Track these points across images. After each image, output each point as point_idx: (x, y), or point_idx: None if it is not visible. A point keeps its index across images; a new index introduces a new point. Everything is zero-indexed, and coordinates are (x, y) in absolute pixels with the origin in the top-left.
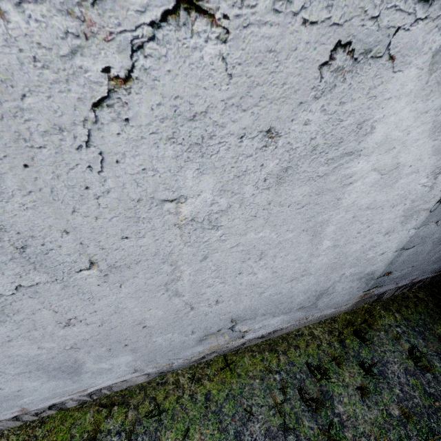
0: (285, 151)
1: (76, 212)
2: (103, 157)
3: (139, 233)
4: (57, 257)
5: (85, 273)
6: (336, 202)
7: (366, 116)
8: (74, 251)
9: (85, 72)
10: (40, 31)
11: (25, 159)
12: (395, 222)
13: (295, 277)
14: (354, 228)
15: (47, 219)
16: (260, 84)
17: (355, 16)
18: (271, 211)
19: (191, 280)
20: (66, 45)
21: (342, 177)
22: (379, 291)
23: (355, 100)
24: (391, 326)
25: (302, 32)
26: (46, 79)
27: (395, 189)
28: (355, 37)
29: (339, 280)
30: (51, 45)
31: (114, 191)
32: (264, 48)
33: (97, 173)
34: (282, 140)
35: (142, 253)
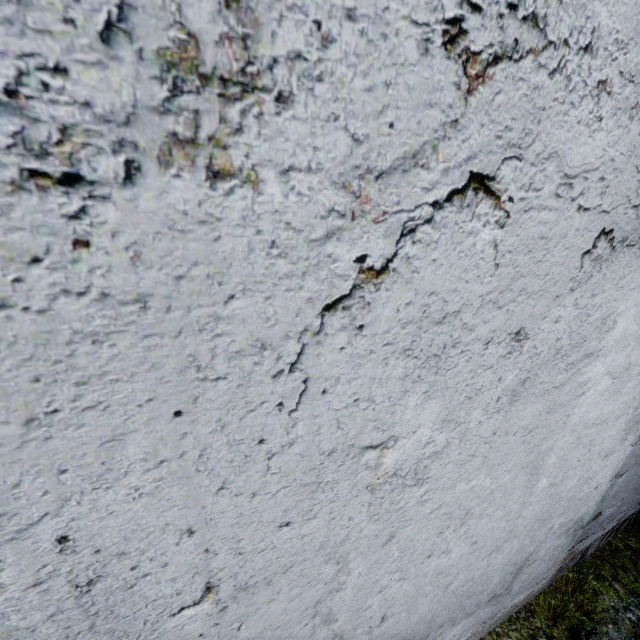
0: (528, 357)
1: (225, 489)
2: (306, 386)
3: (309, 512)
4: (149, 589)
5: (186, 613)
6: (564, 421)
7: (611, 309)
8: (186, 569)
9: (333, 261)
10: (297, 207)
11: (182, 401)
12: (616, 439)
13: (496, 545)
14: (575, 454)
15: (167, 511)
16: (523, 275)
17: (620, 204)
18: (493, 445)
19: (358, 584)
20: (323, 226)
21: (576, 386)
22: (584, 546)
23: (605, 292)
24: (618, 611)
25: (574, 218)
26: (275, 272)
27: (621, 396)
28: (617, 225)
29: (545, 538)
30: (303, 226)
31: (300, 442)
32: (537, 234)
33: (287, 413)
34: (529, 344)
35: (301, 550)
